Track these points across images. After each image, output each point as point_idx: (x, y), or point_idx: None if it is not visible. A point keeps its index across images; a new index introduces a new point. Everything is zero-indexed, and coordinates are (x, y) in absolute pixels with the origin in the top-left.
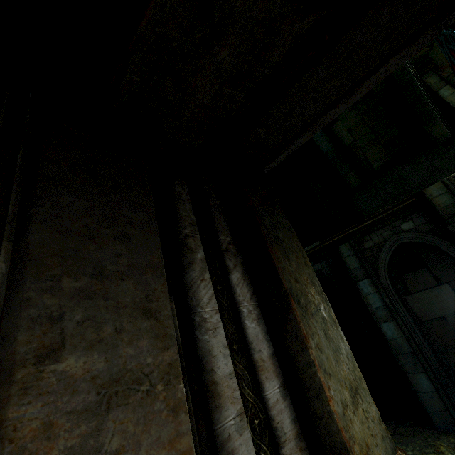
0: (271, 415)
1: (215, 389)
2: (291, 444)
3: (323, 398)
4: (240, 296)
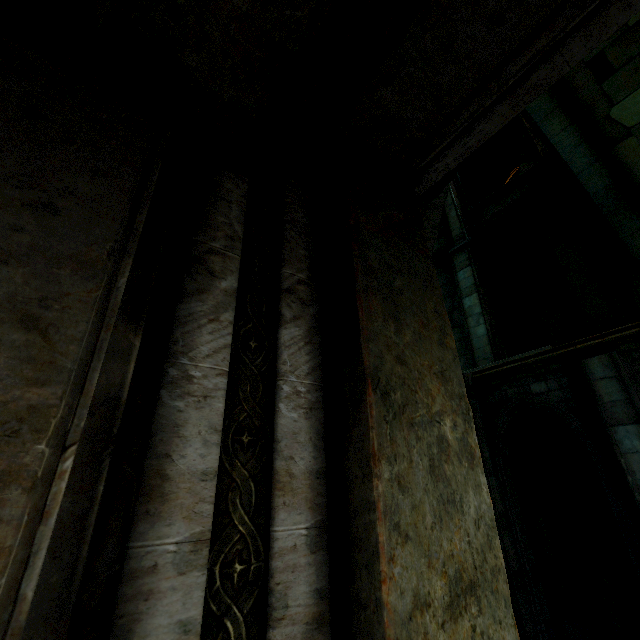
0: (272, 567)
1: (159, 487)
2: (292, 629)
3: (375, 573)
4: (286, 364)
